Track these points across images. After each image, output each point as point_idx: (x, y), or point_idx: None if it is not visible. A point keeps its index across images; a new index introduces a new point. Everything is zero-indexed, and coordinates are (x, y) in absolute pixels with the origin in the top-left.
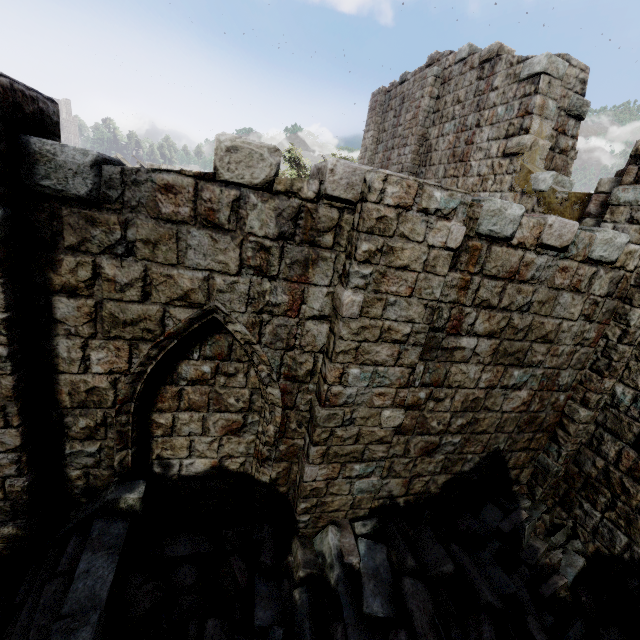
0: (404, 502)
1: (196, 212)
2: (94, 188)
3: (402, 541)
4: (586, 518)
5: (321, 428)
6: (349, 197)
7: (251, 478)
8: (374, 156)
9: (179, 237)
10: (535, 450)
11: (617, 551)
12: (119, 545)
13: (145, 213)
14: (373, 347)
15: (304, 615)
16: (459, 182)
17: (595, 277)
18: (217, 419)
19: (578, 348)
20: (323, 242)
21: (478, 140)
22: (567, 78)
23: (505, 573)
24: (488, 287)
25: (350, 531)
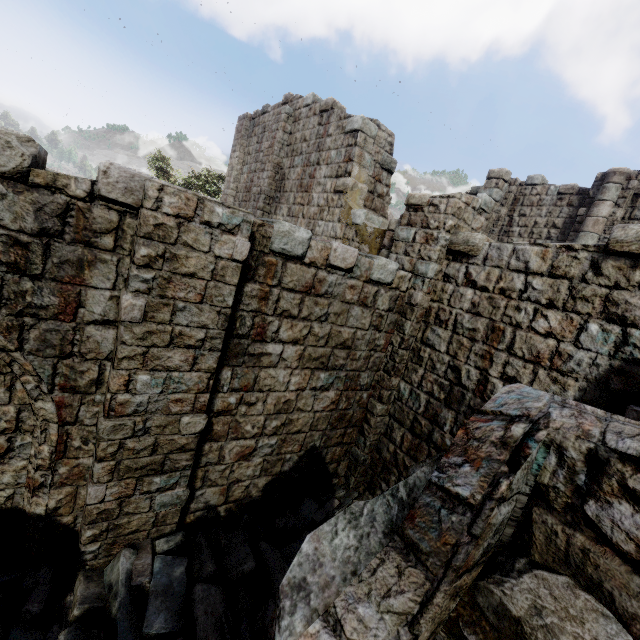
0: (224, 511)
1: None
2: None
3: (207, 549)
4: None
5: (106, 441)
6: (129, 201)
7: (23, 513)
8: (240, 176)
9: None
10: (348, 444)
11: None
12: None
13: None
14: (164, 352)
15: None
16: (304, 210)
17: (378, 295)
18: None
19: (372, 353)
20: (101, 244)
21: (318, 176)
22: (379, 139)
23: None
24: (287, 299)
25: (149, 551)
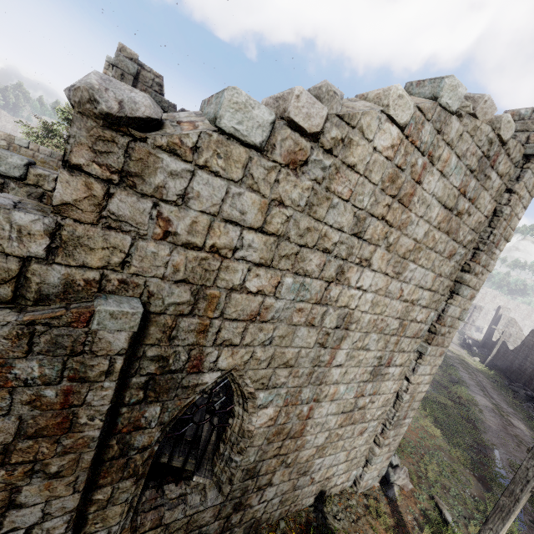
0: None
1: None
2: None
3: None
4: None
5: None
6: None
7: None
8: None
9: None
10: None
11: None
12: None
13: None
14: None
15: None
16: None
17: (6, 187)
18: None
19: None
20: None
21: None
22: (144, 78)
23: None
24: None
25: None
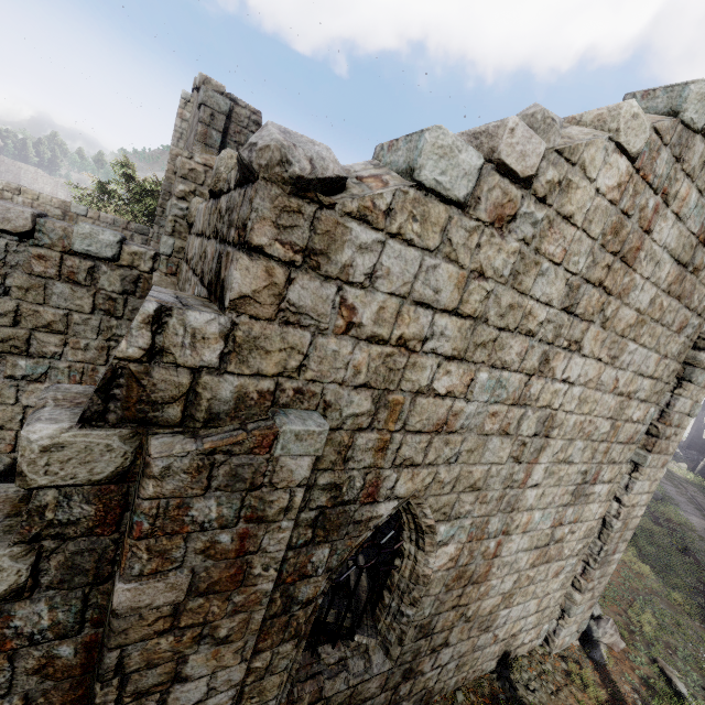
0: None
1: None
2: None
3: None
4: None
5: None
6: None
7: None
8: None
9: None
10: None
11: None
12: None
13: None
14: None
15: None
16: None
17: (96, 272)
18: None
19: (112, 344)
20: None
21: None
22: (238, 116)
23: None
24: None
25: None
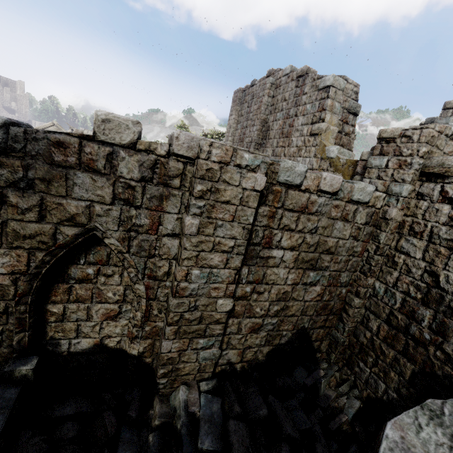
0: (240, 367)
1: (80, 161)
2: (3, 141)
3: (233, 394)
4: (361, 373)
5: (173, 313)
6: (190, 155)
7: (125, 352)
8: (235, 131)
9: (67, 177)
10: (329, 327)
11: (379, 395)
12: (9, 405)
13: (42, 160)
14: (208, 255)
15: (154, 452)
16: (285, 150)
17: (357, 212)
18: (99, 308)
19: (351, 258)
20: (173, 184)
21: (296, 124)
22: (346, 90)
23: (306, 414)
24: (288, 217)
25: (196, 389)
